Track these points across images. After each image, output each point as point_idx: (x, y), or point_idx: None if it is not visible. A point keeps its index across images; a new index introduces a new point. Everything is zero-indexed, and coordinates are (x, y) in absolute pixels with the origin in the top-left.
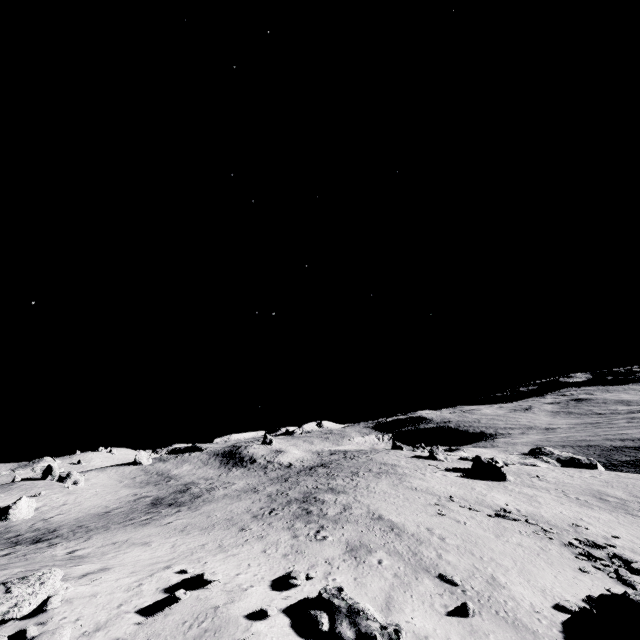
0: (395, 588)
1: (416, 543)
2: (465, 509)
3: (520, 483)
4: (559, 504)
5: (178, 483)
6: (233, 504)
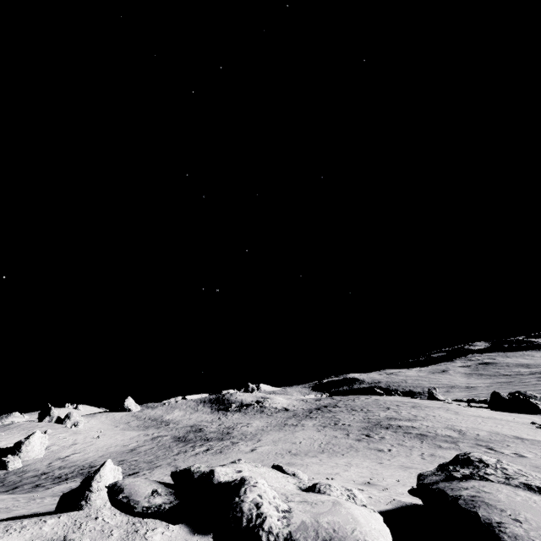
0: None
1: None
2: None
3: None
4: None
5: (180, 426)
6: (296, 433)
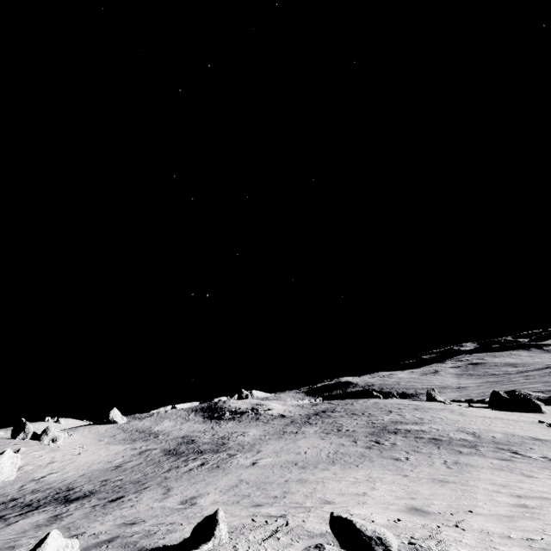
0: None
1: None
2: None
3: None
4: None
5: (171, 437)
6: (298, 442)
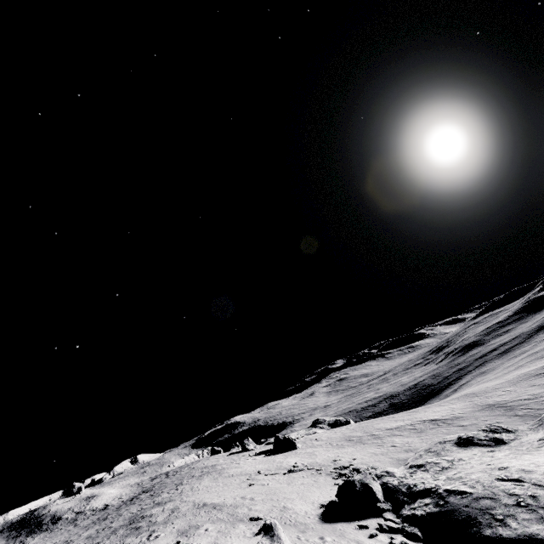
0: (219, 538)
1: (233, 509)
2: (269, 475)
3: (305, 447)
4: (327, 451)
5: None
6: None
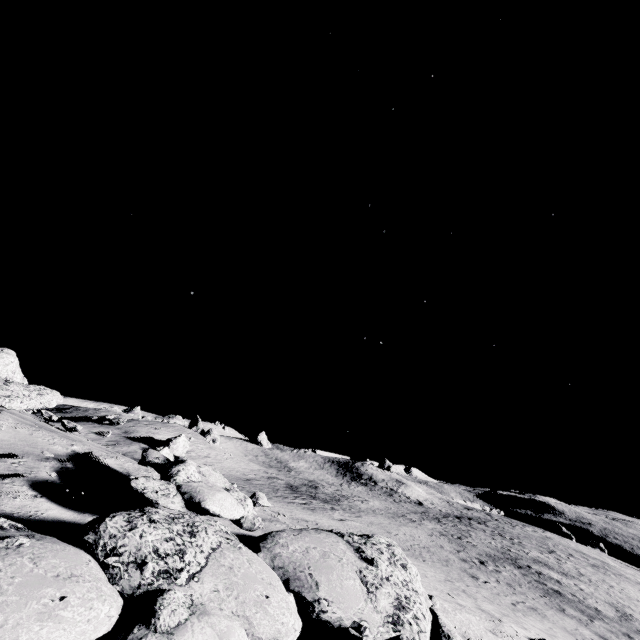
0: None
1: None
2: None
3: None
4: None
5: (300, 476)
6: (402, 527)
